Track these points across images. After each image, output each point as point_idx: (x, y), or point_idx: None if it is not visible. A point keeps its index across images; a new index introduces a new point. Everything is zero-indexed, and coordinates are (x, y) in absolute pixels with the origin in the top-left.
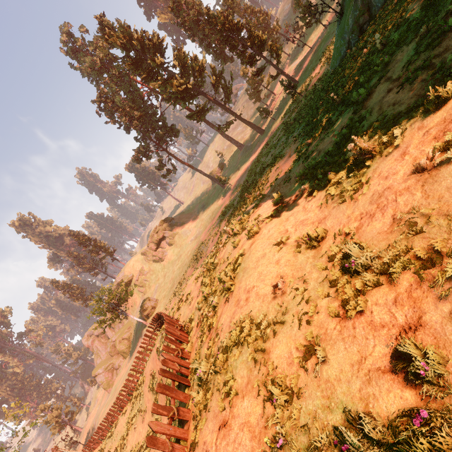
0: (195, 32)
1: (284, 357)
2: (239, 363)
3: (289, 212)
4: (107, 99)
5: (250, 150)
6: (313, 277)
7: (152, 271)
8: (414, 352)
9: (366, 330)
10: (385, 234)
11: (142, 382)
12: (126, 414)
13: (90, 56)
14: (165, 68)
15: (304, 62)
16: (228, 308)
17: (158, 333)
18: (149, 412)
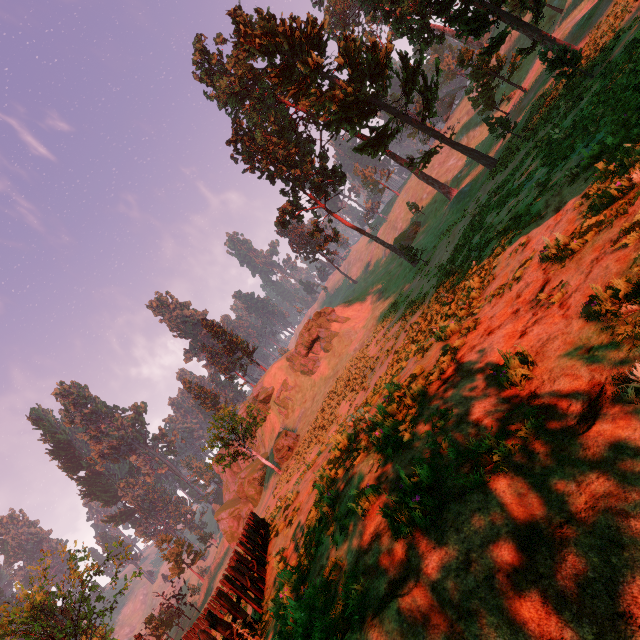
0: (377, 3)
1: None
2: None
3: (566, 485)
4: (245, 136)
5: (466, 199)
6: None
7: (299, 387)
8: None
9: None
10: None
11: None
12: None
13: (225, 77)
14: (325, 74)
15: (601, 7)
16: None
17: None
18: None
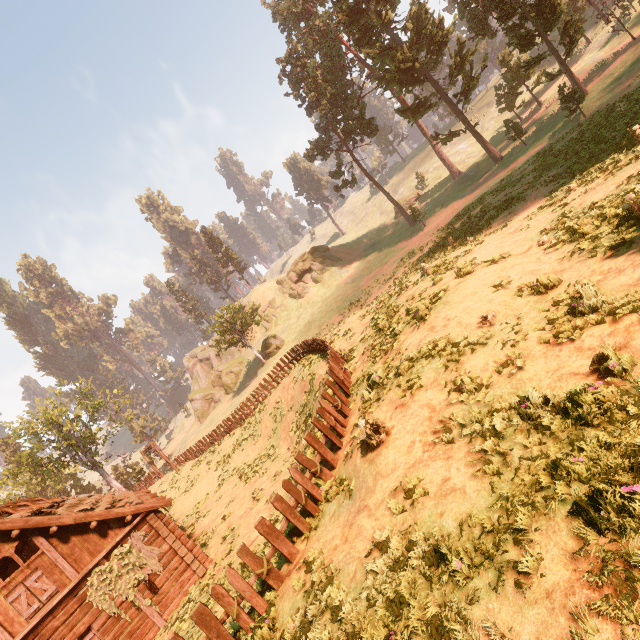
0: None
1: (479, 366)
2: (427, 369)
3: (516, 261)
4: (298, 60)
5: (469, 183)
6: (530, 317)
7: (285, 307)
8: (611, 355)
9: (571, 352)
10: (627, 286)
11: (261, 410)
12: (234, 436)
13: None
14: (390, 30)
15: (612, 61)
16: (417, 334)
17: (295, 365)
18: (264, 439)
